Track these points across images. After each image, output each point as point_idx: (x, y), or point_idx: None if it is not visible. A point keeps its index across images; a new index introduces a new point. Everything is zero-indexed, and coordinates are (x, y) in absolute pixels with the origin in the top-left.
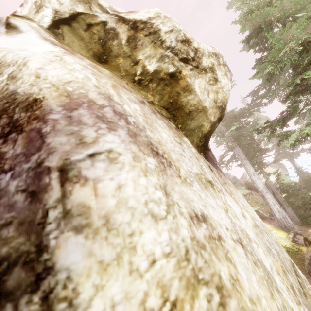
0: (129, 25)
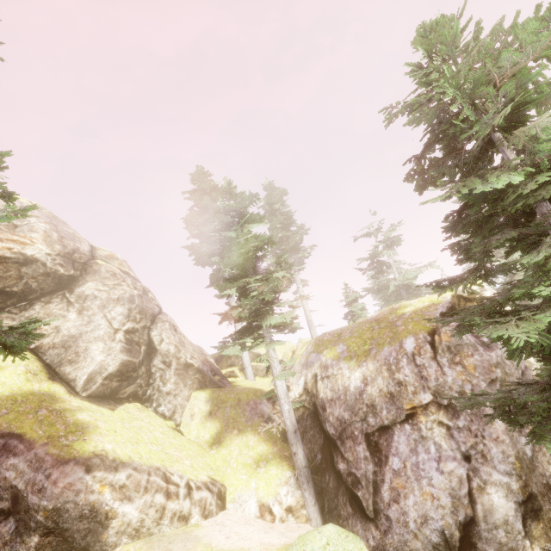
0: None
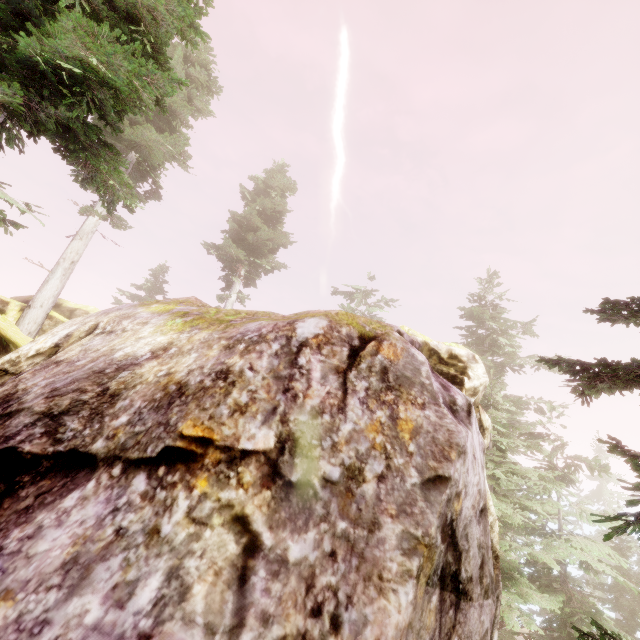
0: (479, 425)
